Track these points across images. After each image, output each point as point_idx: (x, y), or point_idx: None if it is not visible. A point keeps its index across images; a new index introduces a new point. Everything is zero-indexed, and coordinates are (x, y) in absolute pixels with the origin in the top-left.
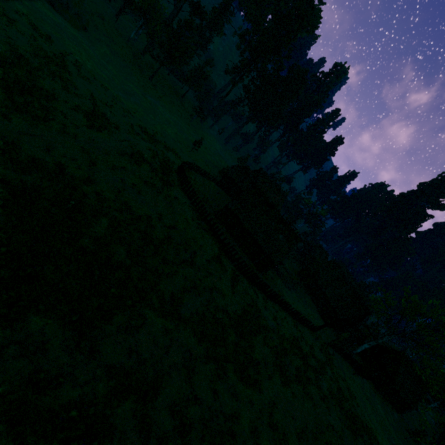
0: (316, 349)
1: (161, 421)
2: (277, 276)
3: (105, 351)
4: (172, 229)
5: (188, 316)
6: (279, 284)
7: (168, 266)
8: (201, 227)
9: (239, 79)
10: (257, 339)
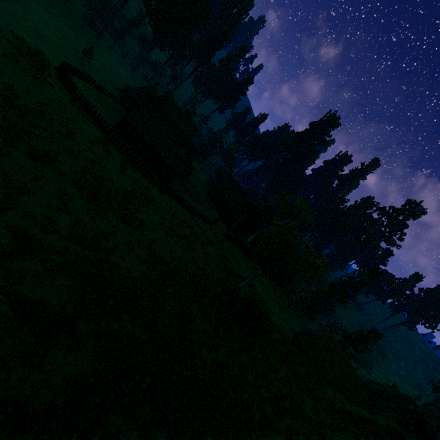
0: (209, 233)
1: (28, 207)
2: (185, 192)
3: None
4: (45, 105)
5: (65, 171)
6: (185, 196)
7: (39, 130)
8: (84, 116)
9: None
10: (146, 209)
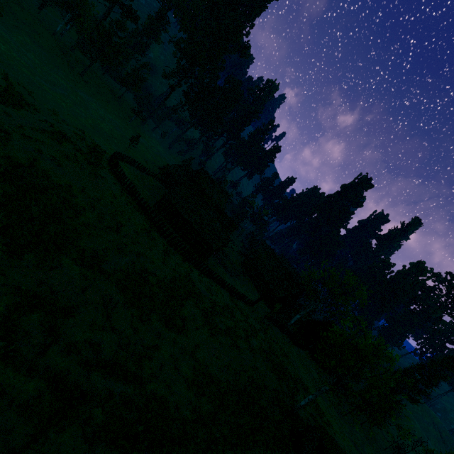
0: (251, 318)
1: (72, 334)
2: (220, 265)
3: (11, 276)
4: (97, 200)
5: (110, 272)
6: (221, 271)
7: (90, 229)
8: (131, 204)
9: (177, 84)
10: (188, 301)
